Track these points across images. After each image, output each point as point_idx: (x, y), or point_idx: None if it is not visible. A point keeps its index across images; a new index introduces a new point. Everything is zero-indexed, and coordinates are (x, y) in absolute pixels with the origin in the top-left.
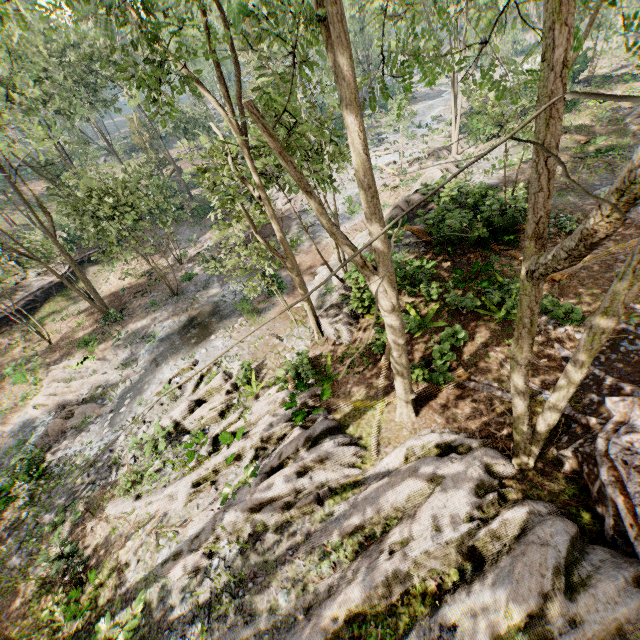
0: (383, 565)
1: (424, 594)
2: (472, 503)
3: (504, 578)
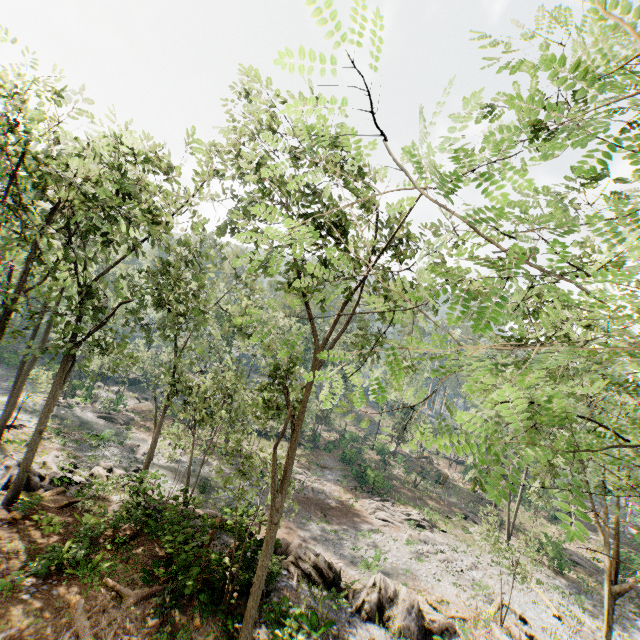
0: None
1: None
2: None
3: None
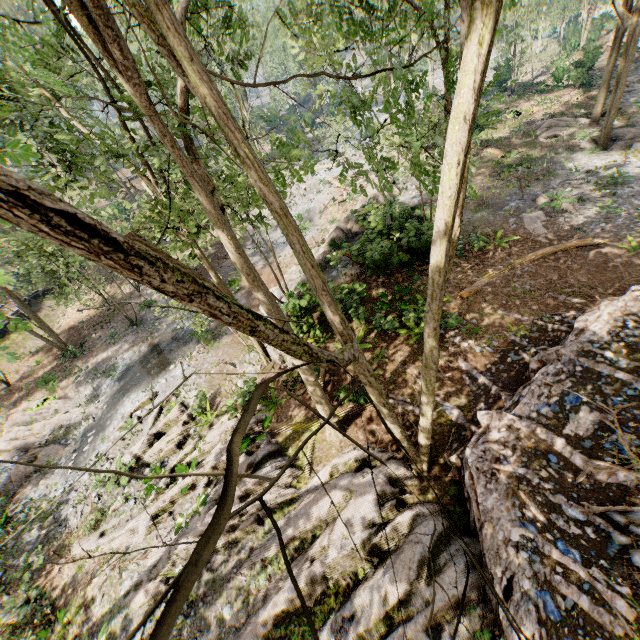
0: (304, 573)
1: (337, 593)
2: (375, 512)
3: (386, 573)
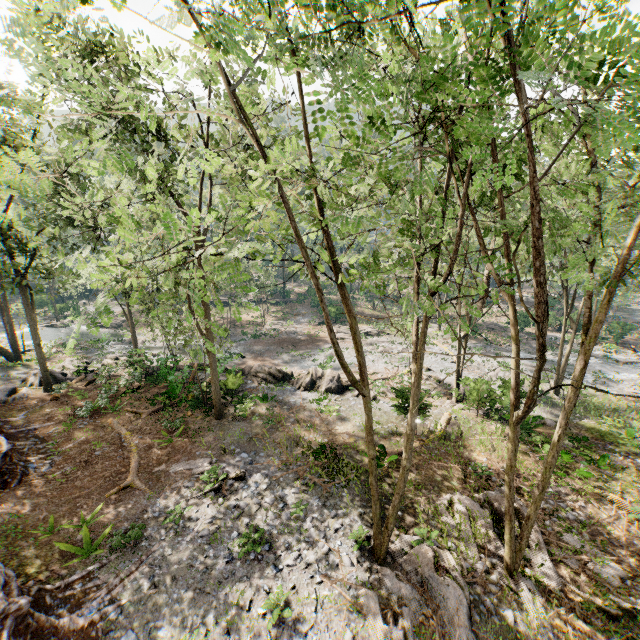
0: None
1: None
2: None
3: None
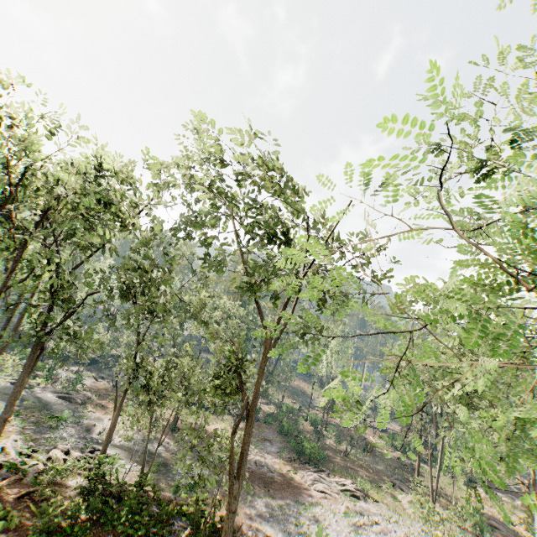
0: None
1: None
2: None
3: None
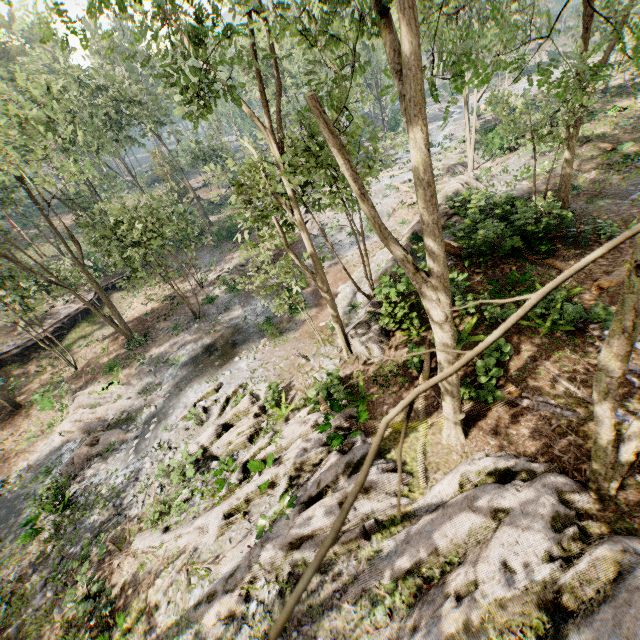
0: (451, 613)
1: None
2: (549, 539)
3: (609, 634)
